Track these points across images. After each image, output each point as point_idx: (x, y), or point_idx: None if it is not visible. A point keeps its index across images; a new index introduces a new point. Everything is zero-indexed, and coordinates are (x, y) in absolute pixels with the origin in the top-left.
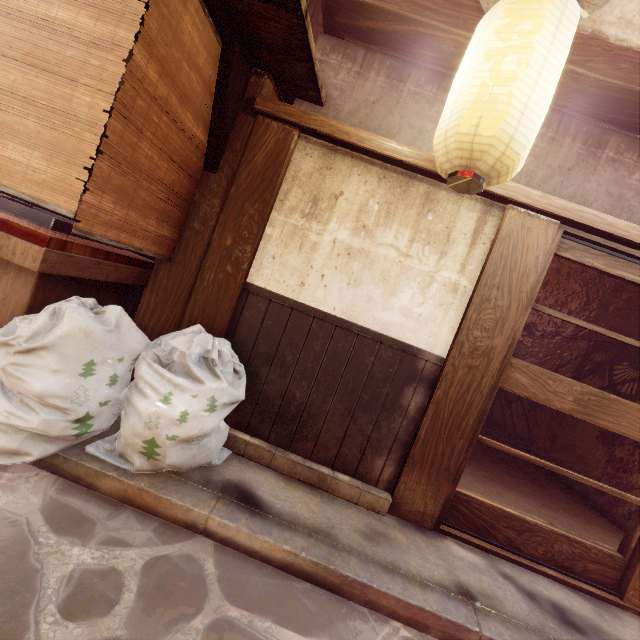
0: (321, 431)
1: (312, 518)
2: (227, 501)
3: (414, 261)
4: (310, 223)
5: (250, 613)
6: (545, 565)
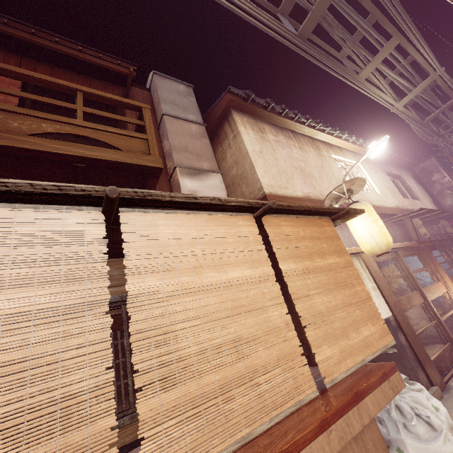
0: None
1: None
2: None
3: None
4: None
5: None
6: None
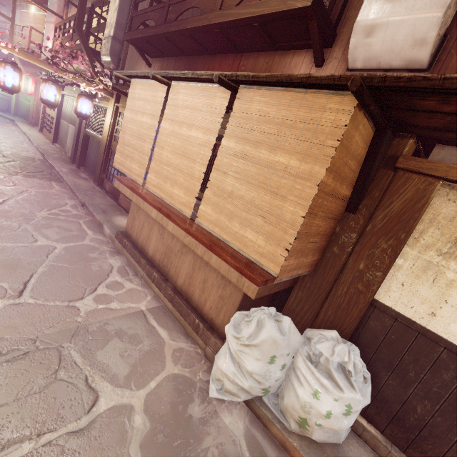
0: (444, 455)
1: None
2: None
3: None
4: (447, 261)
5: None
6: None
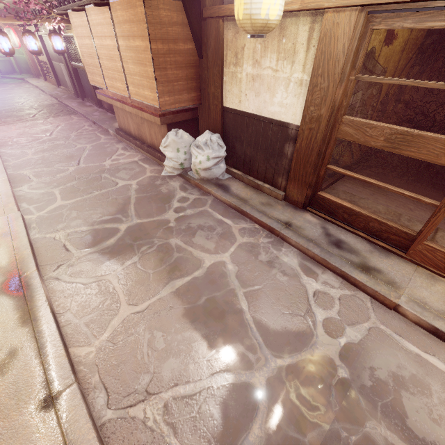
0: (258, 167)
1: (245, 196)
2: (218, 188)
3: (280, 73)
4: (237, 68)
5: (213, 211)
6: (361, 231)
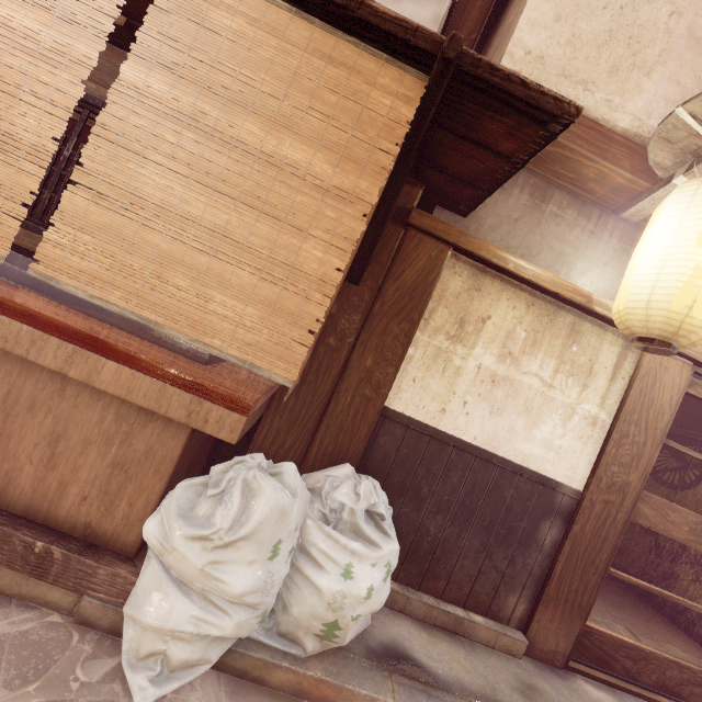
0: (454, 568)
1: (473, 681)
2: (399, 677)
3: (557, 392)
4: (455, 346)
5: None
6: (659, 693)
